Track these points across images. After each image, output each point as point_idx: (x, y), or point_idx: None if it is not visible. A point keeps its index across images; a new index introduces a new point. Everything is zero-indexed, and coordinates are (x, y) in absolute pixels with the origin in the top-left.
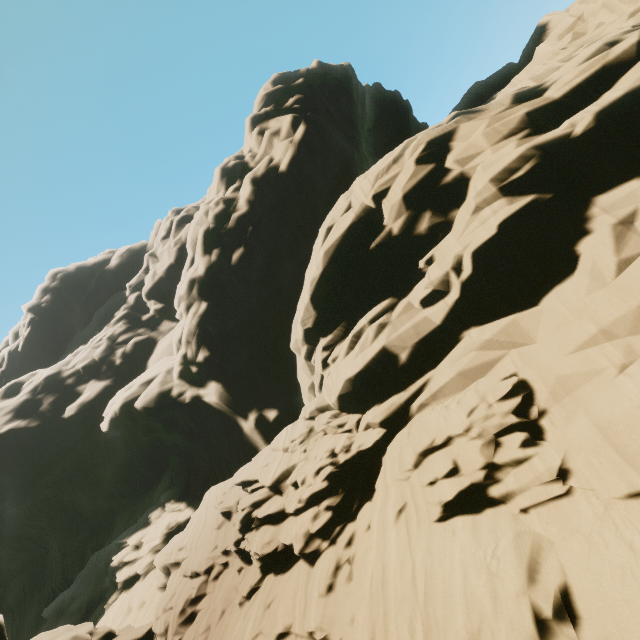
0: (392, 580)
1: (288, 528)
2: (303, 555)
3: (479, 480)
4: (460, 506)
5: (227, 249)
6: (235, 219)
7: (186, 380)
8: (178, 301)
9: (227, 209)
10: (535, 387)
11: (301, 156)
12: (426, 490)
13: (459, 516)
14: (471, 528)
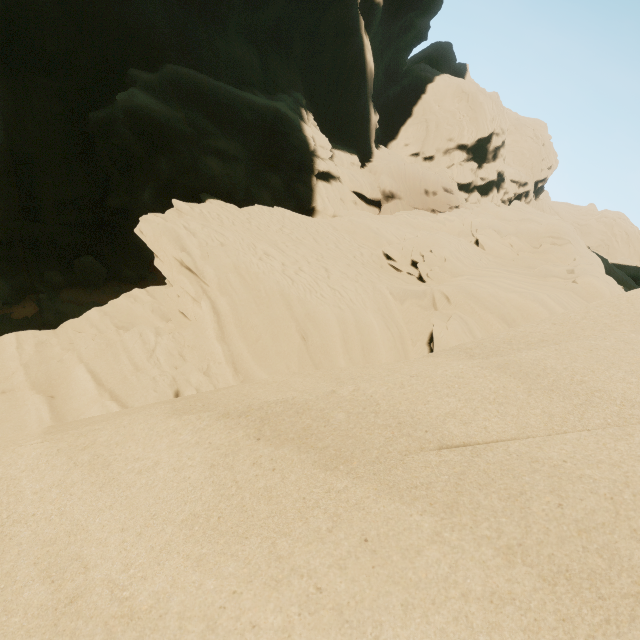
0: None
1: None
2: None
3: None
4: None
5: None
6: None
7: None
8: None
9: None
10: None
11: None
12: None
13: None
14: None
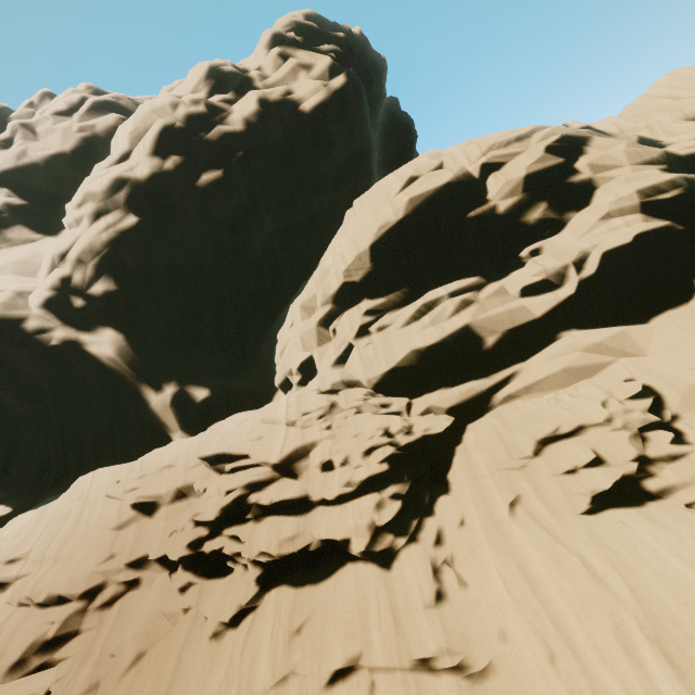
0: (549, 580)
1: (331, 518)
2: (369, 554)
3: (632, 472)
4: (608, 499)
5: (194, 164)
6: (221, 132)
7: (56, 314)
8: (82, 198)
9: (210, 116)
10: (663, 393)
11: (332, 107)
12: (562, 479)
13: (614, 509)
14: (646, 520)
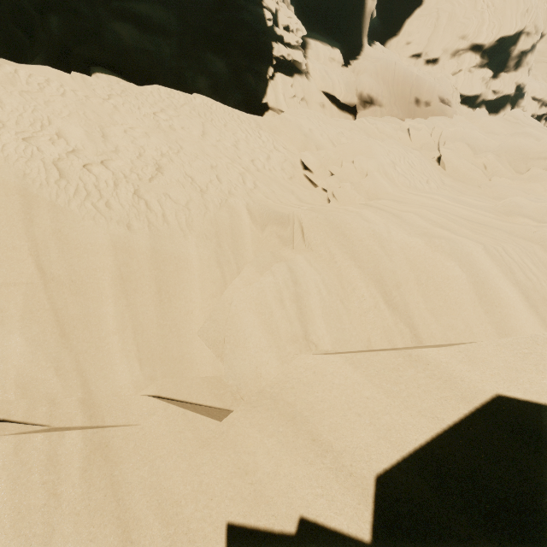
0: None
1: None
2: None
3: None
4: None
5: None
6: None
7: None
8: None
9: None
10: None
11: None
12: None
13: None
14: None
